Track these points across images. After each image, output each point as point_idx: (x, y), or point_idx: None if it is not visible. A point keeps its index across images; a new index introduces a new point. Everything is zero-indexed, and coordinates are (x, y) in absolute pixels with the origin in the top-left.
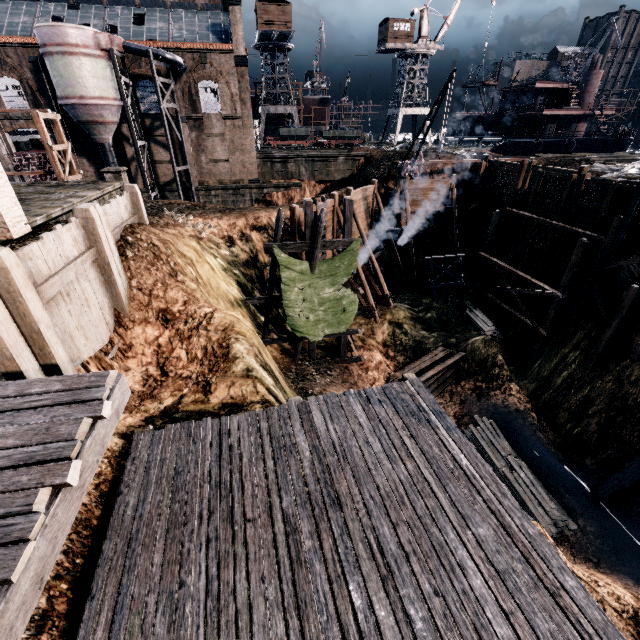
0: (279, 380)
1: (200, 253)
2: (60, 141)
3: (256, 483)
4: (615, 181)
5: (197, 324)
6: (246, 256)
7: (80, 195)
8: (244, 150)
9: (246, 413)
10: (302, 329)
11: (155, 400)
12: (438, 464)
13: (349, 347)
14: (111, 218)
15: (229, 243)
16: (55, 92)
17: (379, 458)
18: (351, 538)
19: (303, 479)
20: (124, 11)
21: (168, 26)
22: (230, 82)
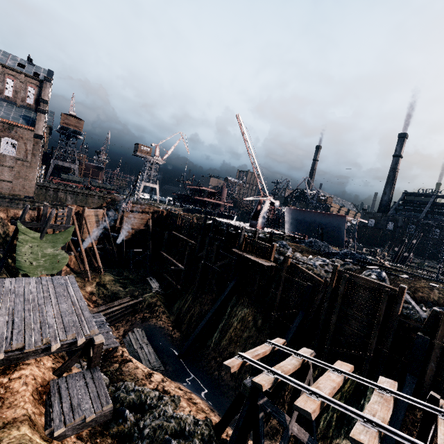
0: None
1: None
2: None
3: None
4: (200, 223)
5: None
6: None
7: None
8: (27, 179)
9: None
10: (26, 269)
11: None
12: (60, 294)
13: None
14: None
15: None
16: None
17: (32, 292)
18: (1, 307)
19: None
20: None
21: None
22: (27, 143)
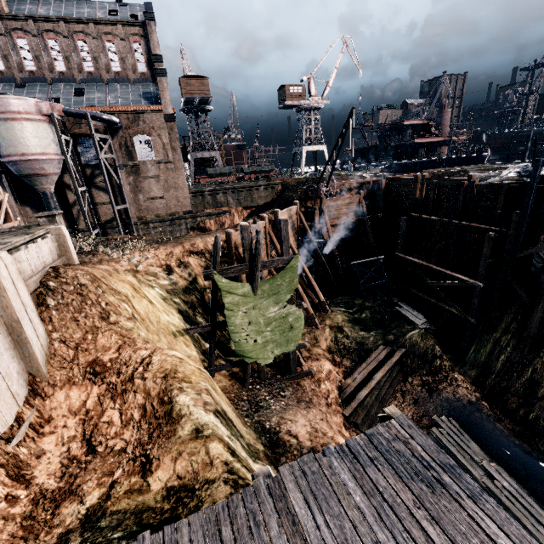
0: (234, 424)
1: (137, 287)
2: None
3: None
4: (504, 183)
5: (132, 374)
6: (185, 282)
7: (3, 242)
8: (177, 187)
9: (200, 513)
10: (251, 354)
11: (74, 498)
12: None
13: (298, 362)
14: (28, 264)
15: (167, 272)
16: None
17: None
18: None
19: None
20: (66, 87)
21: (105, 96)
22: (161, 134)
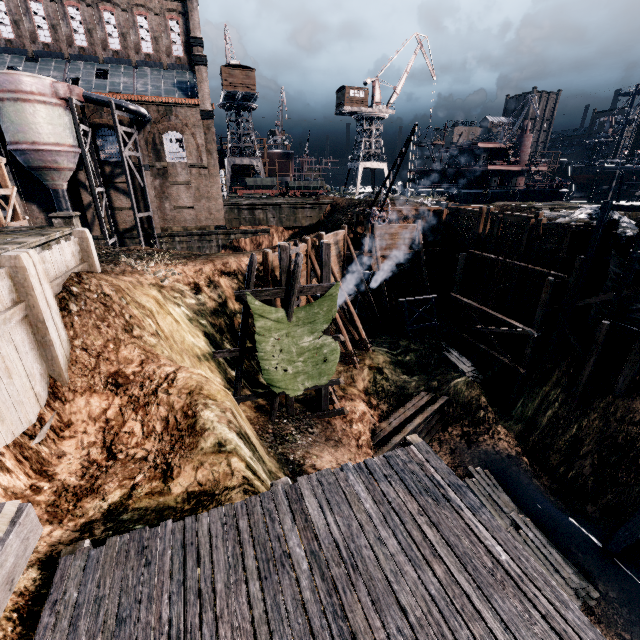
0: (256, 449)
1: (162, 303)
2: (3, 185)
3: (237, 626)
4: (571, 225)
5: (156, 388)
6: (214, 304)
7: (18, 241)
8: (210, 197)
9: (219, 509)
10: (280, 383)
11: (96, 495)
12: (473, 564)
13: (330, 399)
14: (52, 266)
15: (195, 291)
16: (5, 138)
17: (398, 562)
18: None
19: (303, 610)
20: (87, 66)
21: (133, 81)
22: (196, 134)
